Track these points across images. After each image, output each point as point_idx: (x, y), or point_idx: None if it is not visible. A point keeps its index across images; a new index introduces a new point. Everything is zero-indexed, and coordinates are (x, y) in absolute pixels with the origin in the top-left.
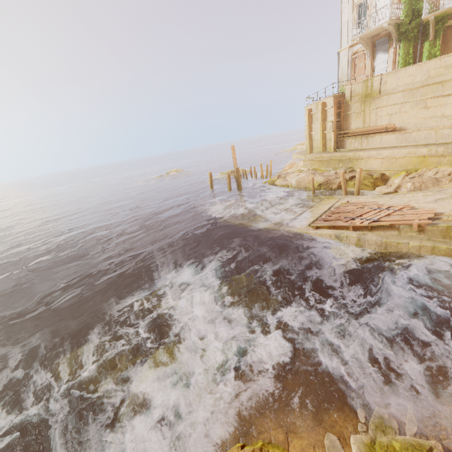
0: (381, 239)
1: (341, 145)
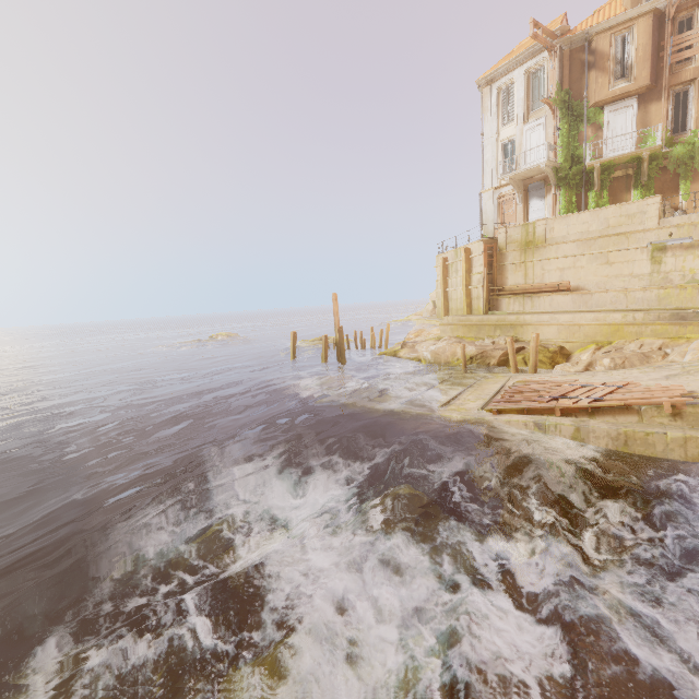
0: (617, 427)
1: (494, 306)
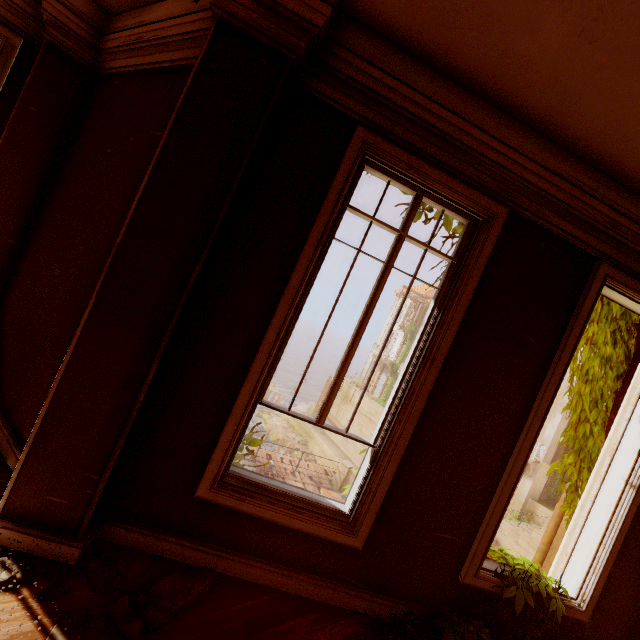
0: None
1: None
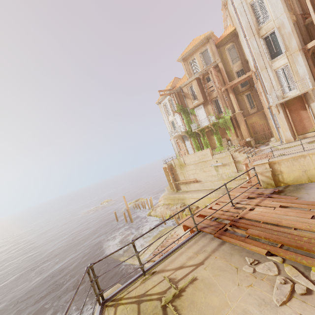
0: None
1: (179, 188)
